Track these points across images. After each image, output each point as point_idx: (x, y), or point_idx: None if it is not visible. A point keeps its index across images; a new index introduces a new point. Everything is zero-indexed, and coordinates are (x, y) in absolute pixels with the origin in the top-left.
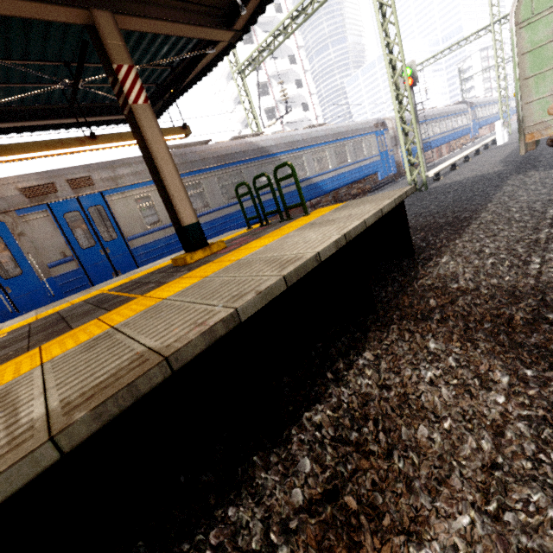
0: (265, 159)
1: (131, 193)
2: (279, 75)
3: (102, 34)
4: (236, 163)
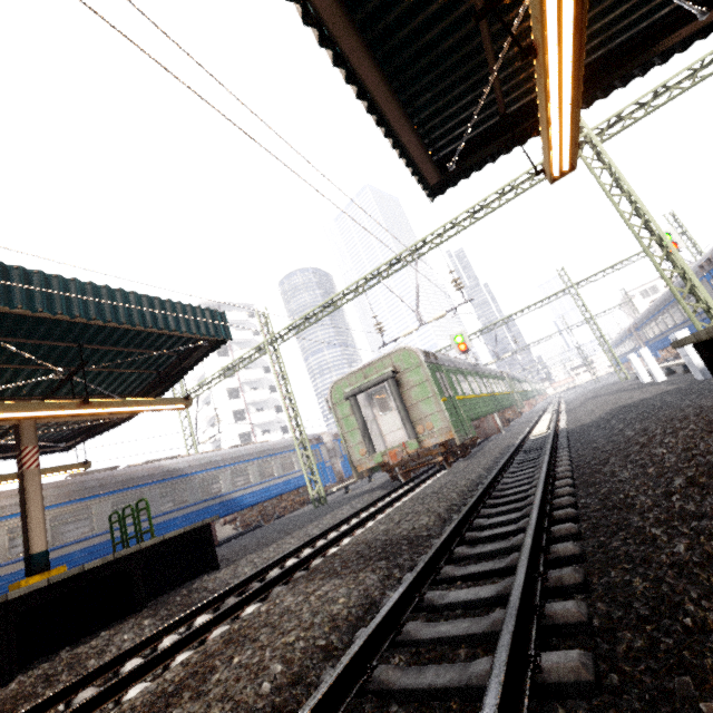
0: (174, 480)
1: (7, 522)
2: (252, 382)
3: (22, 432)
4: (139, 486)
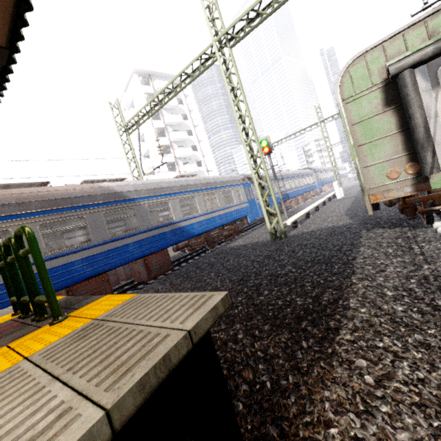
0: (120, 204)
1: None
2: (179, 141)
3: None
4: (76, 208)
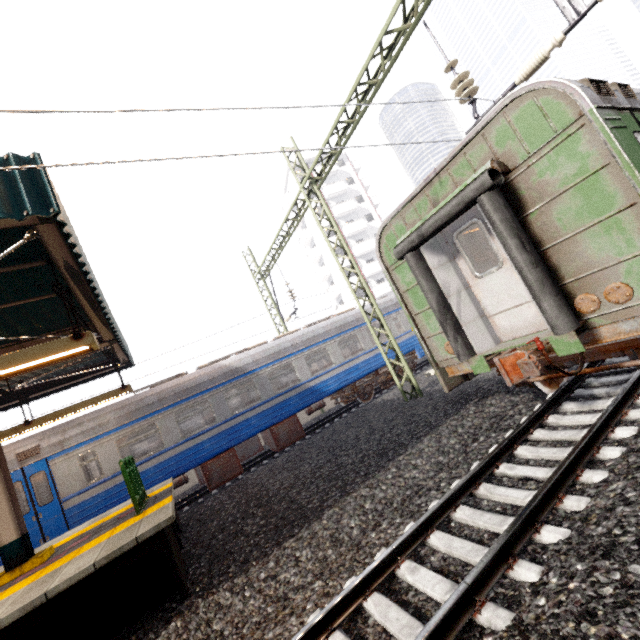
0: (239, 379)
1: (76, 452)
2: (357, 234)
3: None
4: (201, 393)
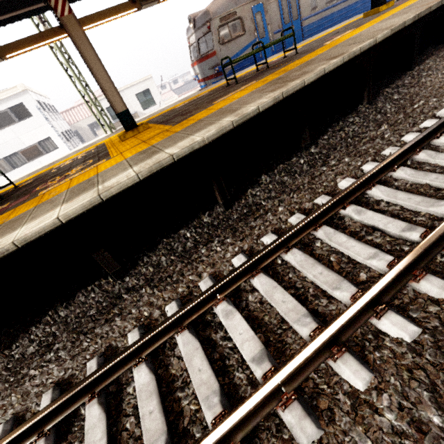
0: None
1: None
2: None
3: None
4: None
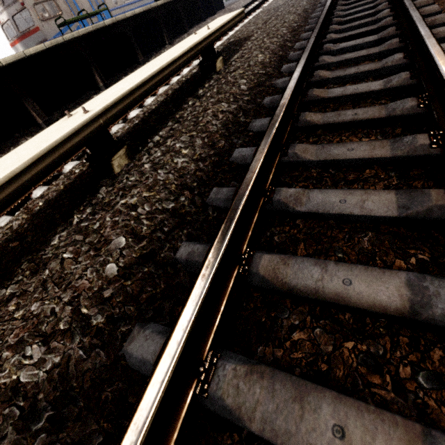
0: None
1: None
2: None
3: None
4: None
